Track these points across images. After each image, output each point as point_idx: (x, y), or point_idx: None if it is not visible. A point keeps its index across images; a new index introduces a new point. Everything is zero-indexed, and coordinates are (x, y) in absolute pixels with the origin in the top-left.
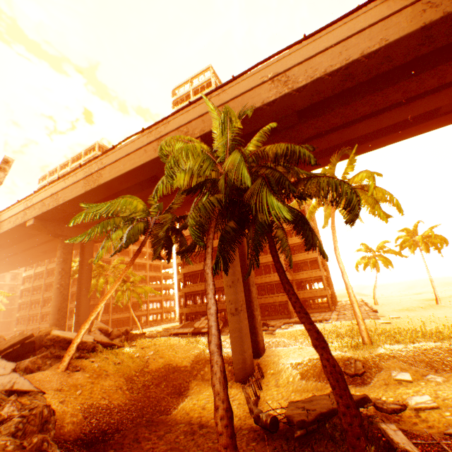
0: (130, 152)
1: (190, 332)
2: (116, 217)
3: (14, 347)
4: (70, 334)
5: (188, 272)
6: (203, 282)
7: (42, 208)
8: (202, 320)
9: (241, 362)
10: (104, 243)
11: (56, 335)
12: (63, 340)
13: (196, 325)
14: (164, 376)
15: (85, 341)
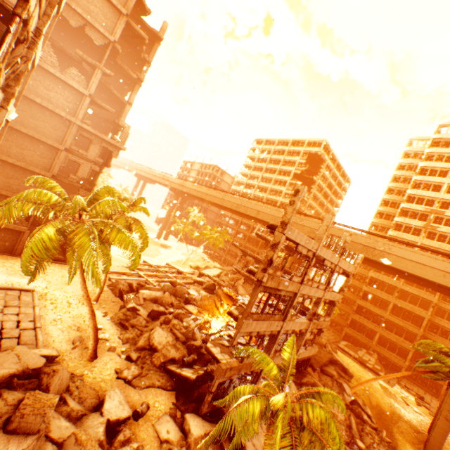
0: (426, 264)
1: (355, 357)
2: (446, 367)
3: (327, 361)
4: (338, 358)
5: (363, 306)
6: (373, 323)
7: (309, 233)
8: (363, 351)
9: (436, 447)
10: (419, 363)
11: (337, 359)
12: (340, 364)
13: (359, 353)
14: (379, 413)
15: (350, 371)
